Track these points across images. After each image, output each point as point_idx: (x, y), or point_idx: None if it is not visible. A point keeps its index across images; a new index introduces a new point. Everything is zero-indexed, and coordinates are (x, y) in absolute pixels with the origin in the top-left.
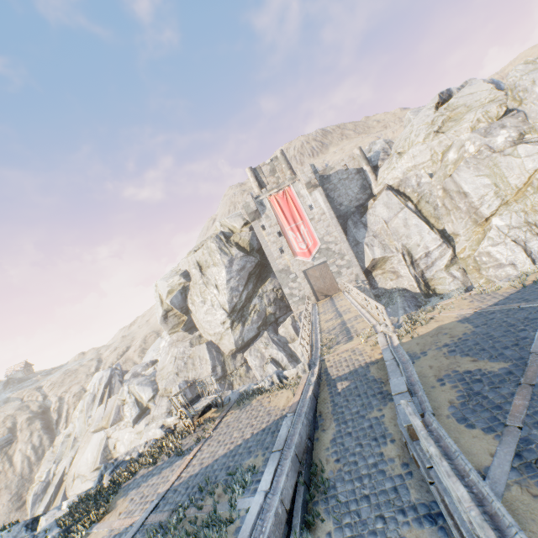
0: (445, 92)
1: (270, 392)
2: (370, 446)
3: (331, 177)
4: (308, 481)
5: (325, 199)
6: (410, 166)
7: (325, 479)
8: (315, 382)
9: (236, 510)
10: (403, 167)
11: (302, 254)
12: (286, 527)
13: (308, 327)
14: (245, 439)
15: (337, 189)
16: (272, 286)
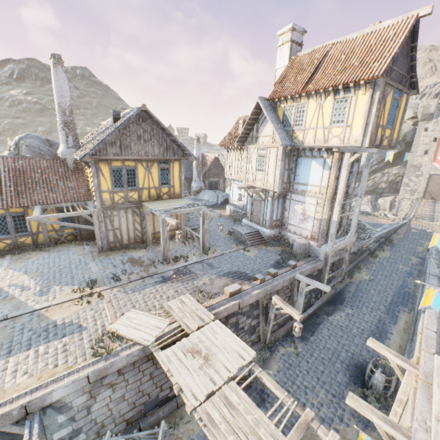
0: None
1: (378, 217)
2: (413, 245)
3: None
4: (385, 240)
5: None
6: None
7: (392, 242)
8: (402, 224)
9: (367, 229)
10: None
11: (439, 162)
12: (377, 240)
13: (409, 207)
14: (366, 222)
15: None
16: (397, 172)
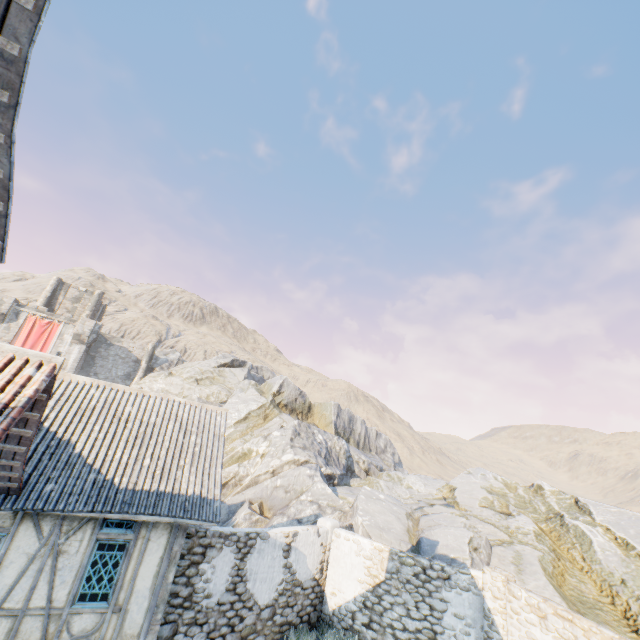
0: (241, 361)
1: None
2: None
3: (113, 347)
4: None
5: (79, 359)
6: (166, 388)
7: None
8: None
9: None
10: (162, 385)
11: None
12: None
13: None
14: None
15: (107, 360)
16: None
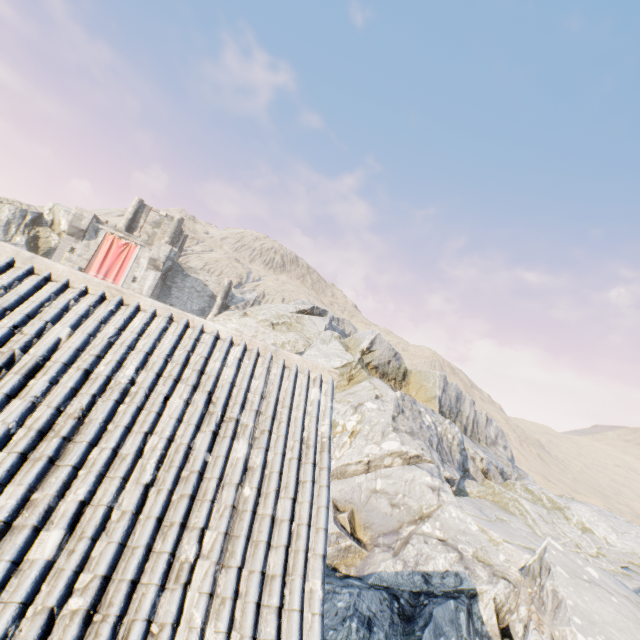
0: (321, 310)
1: None
2: None
3: (189, 278)
4: None
5: (154, 286)
6: (240, 329)
7: None
8: None
9: None
10: (236, 326)
11: None
12: None
13: None
14: None
15: (183, 291)
16: None
